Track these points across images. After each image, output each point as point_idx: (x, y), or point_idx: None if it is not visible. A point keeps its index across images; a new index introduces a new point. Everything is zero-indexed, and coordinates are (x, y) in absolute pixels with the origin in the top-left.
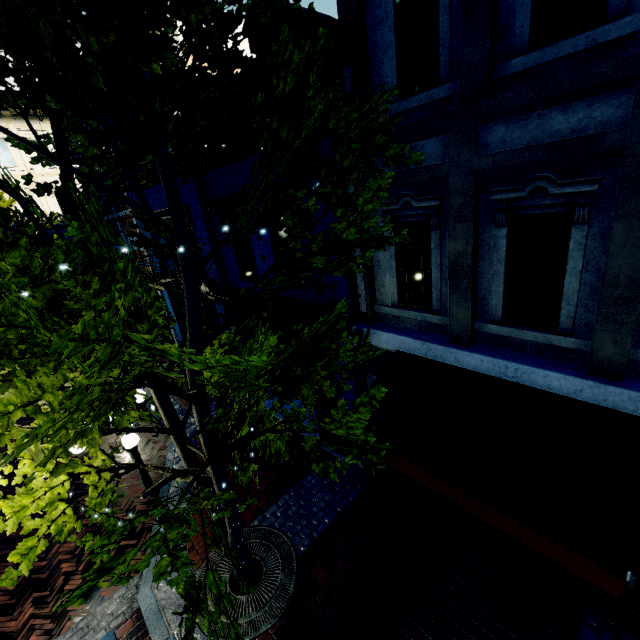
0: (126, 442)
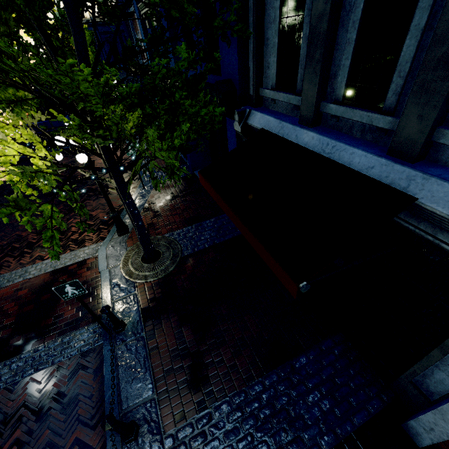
0: (78, 158)
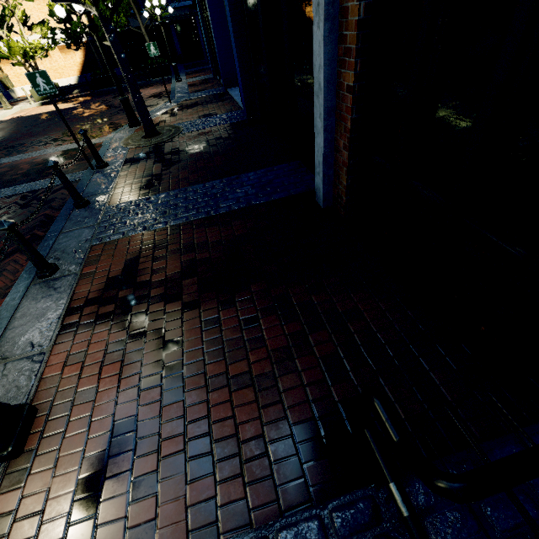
0: (74, 3)
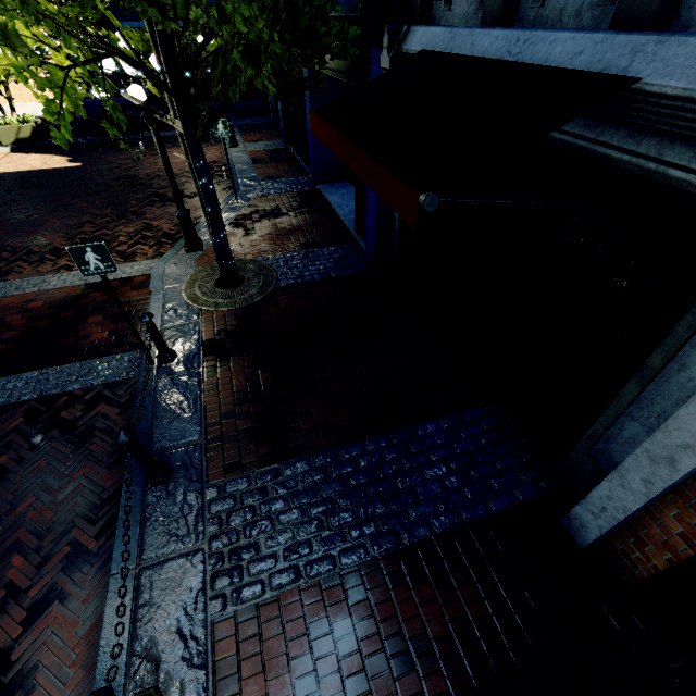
0: (131, 91)
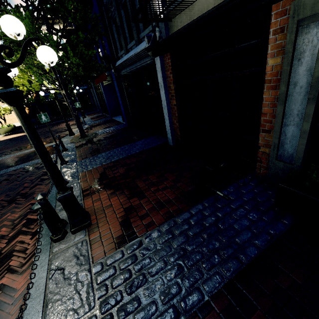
0: (50, 90)
